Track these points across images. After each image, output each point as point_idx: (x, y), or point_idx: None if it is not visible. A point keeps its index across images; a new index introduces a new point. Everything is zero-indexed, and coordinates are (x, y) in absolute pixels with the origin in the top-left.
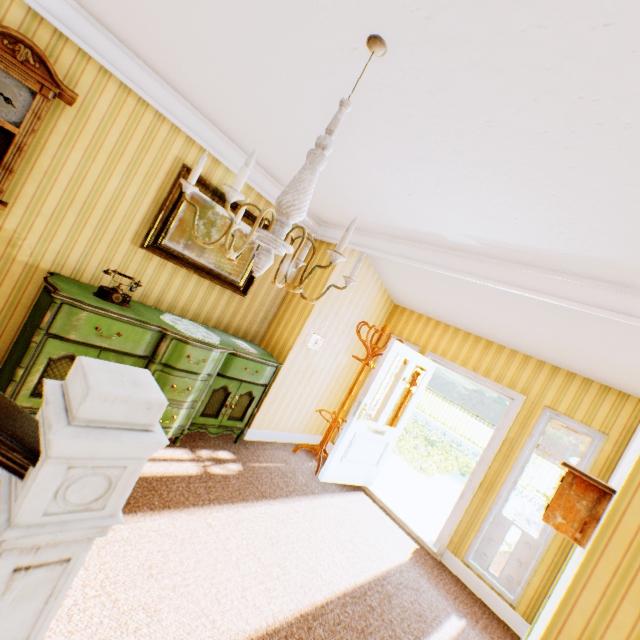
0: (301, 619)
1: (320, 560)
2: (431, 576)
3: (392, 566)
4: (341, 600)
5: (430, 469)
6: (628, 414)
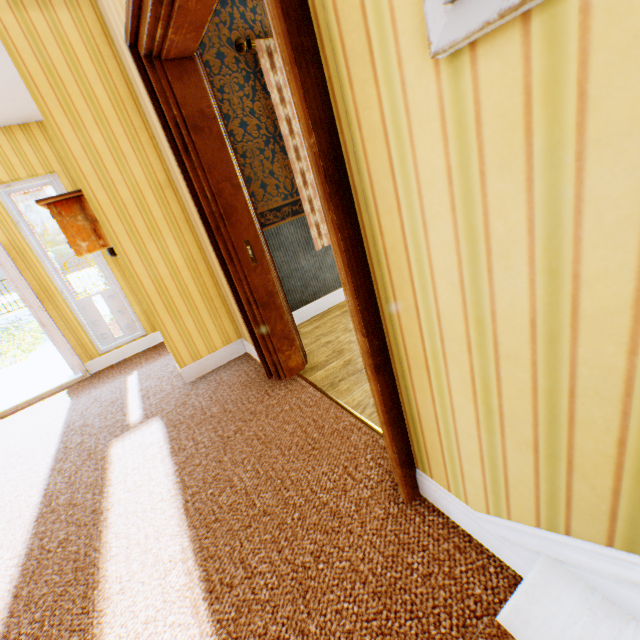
0: (41, 520)
1: (3, 496)
2: (97, 385)
3: (67, 417)
4: (56, 473)
5: (21, 358)
6: (47, 142)
